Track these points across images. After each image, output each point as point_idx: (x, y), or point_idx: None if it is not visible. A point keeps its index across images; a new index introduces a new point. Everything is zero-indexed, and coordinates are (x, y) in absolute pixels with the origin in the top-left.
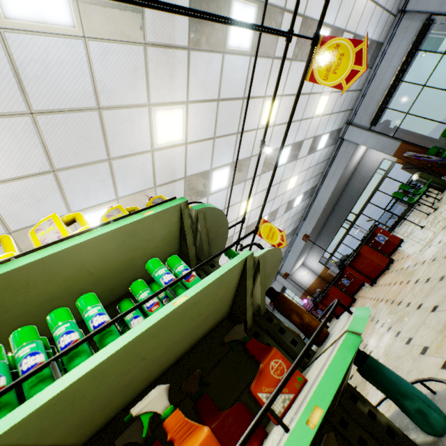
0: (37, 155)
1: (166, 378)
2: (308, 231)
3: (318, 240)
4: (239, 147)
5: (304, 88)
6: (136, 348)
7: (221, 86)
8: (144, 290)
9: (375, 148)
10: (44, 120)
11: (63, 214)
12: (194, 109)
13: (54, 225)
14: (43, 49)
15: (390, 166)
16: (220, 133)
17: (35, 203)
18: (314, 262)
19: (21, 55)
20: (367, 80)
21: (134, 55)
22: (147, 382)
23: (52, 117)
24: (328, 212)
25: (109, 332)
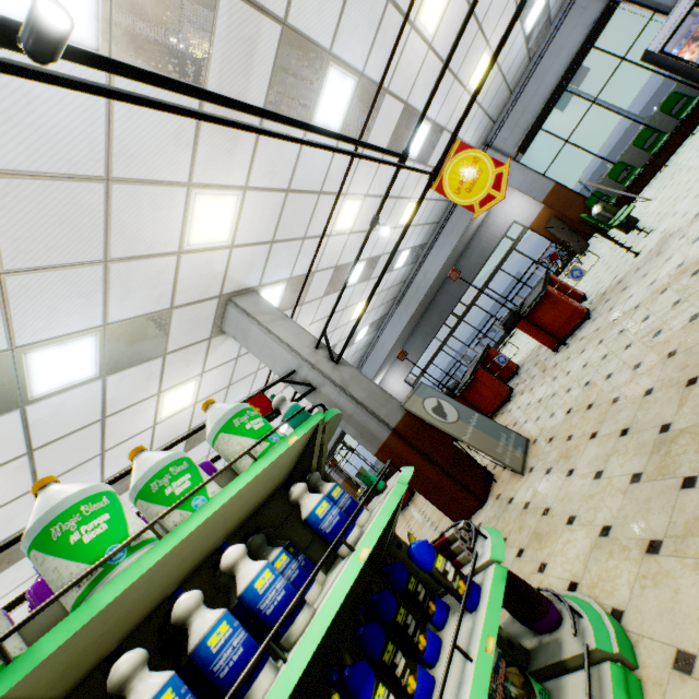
0: None
1: None
2: (402, 323)
3: (408, 345)
4: None
5: (479, 1)
6: None
7: None
8: None
9: (520, 188)
10: None
11: None
12: None
13: None
14: None
15: (521, 233)
16: None
17: None
18: (398, 382)
19: None
20: (522, 80)
21: None
22: None
23: None
24: (430, 299)
25: None
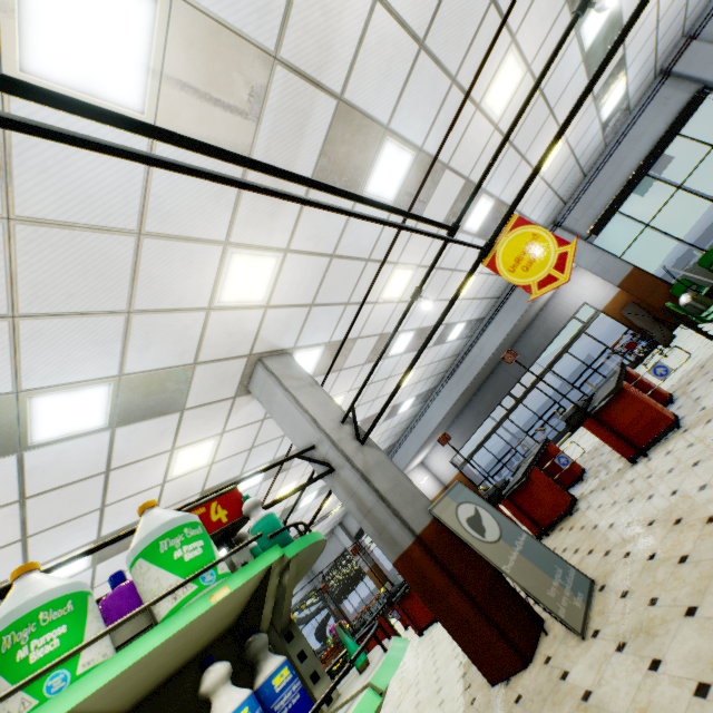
0: None
1: None
2: (452, 398)
3: (457, 422)
4: (486, 56)
5: (551, 88)
6: None
7: None
8: None
9: (592, 269)
10: None
11: None
12: None
13: None
14: None
15: (592, 316)
16: (433, 44)
17: None
18: (443, 461)
19: None
20: (596, 164)
21: None
22: None
23: None
24: (485, 376)
25: None
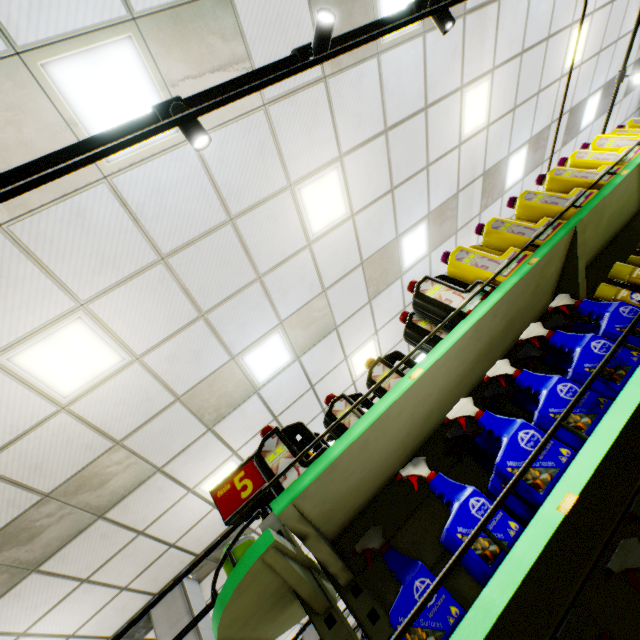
0: (384, 175)
1: None
2: None
3: None
4: (563, 103)
5: None
6: None
7: (525, 32)
8: None
9: None
10: (392, 136)
11: (392, 238)
12: (497, 76)
13: (611, 139)
14: (398, 60)
15: None
16: (520, 100)
17: (378, 228)
18: None
19: (386, 73)
20: None
21: (454, 33)
22: None
23: (396, 130)
24: None
25: None
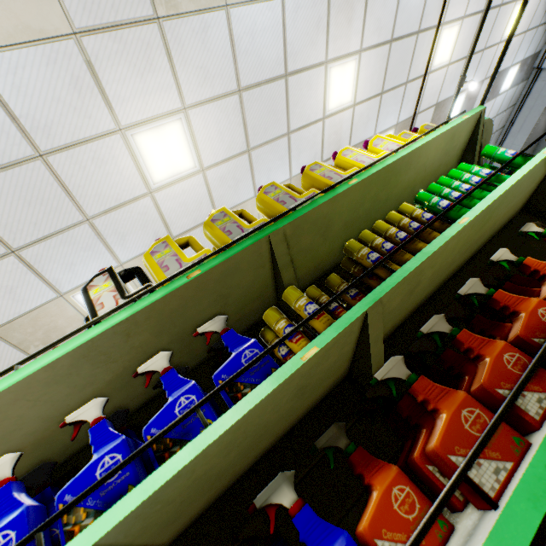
0: (239, 135)
1: (492, 242)
2: None
3: None
4: (419, 96)
5: None
6: (525, 179)
7: (395, 21)
8: (484, 169)
9: None
10: (247, 97)
11: (250, 196)
12: (365, 58)
13: (386, 140)
14: (252, 18)
15: None
16: (388, 86)
17: (234, 185)
18: None
19: (238, 30)
20: None
21: (319, 4)
22: (486, 240)
23: (252, 92)
24: None
25: (500, 174)
